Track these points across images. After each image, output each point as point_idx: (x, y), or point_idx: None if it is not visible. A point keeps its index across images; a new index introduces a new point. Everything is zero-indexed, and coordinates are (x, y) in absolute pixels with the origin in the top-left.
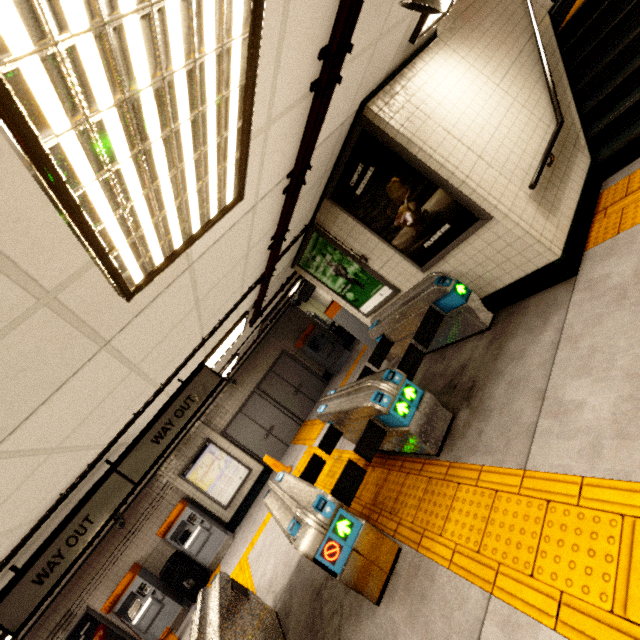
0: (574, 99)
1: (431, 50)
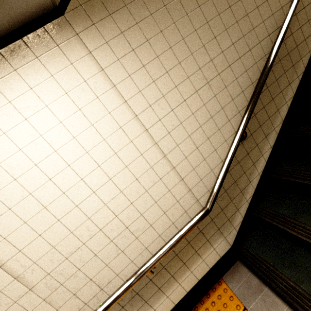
0: (275, 147)
1: (26, 47)
